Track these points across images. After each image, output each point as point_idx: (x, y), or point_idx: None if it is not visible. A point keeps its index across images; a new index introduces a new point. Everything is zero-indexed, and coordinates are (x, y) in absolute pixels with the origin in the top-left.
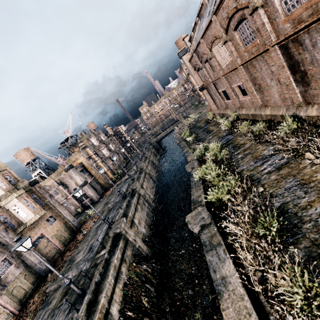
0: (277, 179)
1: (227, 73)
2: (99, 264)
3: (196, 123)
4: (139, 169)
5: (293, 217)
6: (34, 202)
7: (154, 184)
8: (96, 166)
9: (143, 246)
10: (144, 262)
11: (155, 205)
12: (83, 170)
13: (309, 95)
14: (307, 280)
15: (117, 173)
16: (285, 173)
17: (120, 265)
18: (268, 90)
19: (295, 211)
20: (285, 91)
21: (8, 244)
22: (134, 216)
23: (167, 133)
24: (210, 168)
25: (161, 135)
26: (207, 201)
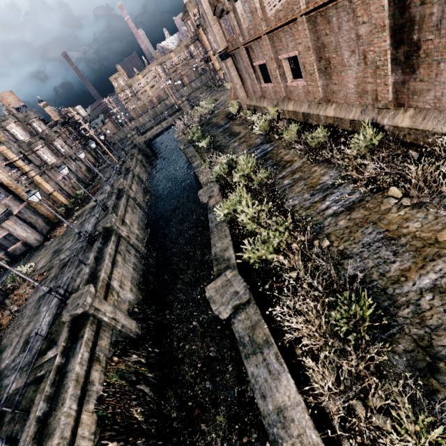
0: (350, 227)
1: (275, 28)
2: (44, 381)
3: (211, 118)
4: (117, 190)
5: (381, 295)
6: None
7: (144, 214)
8: (29, 183)
9: (130, 324)
10: (133, 350)
11: (148, 251)
12: None
13: (407, 90)
14: (437, 434)
15: (75, 196)
16: (361, 217)
17: (89, 370)
18: (340, 72)
19: (383, 286)
20: (369, 79)
21: None
22: (111, 275)
23: (162, 130)
24: (244, 203)
25: (153, 132)
26: (239, 258)
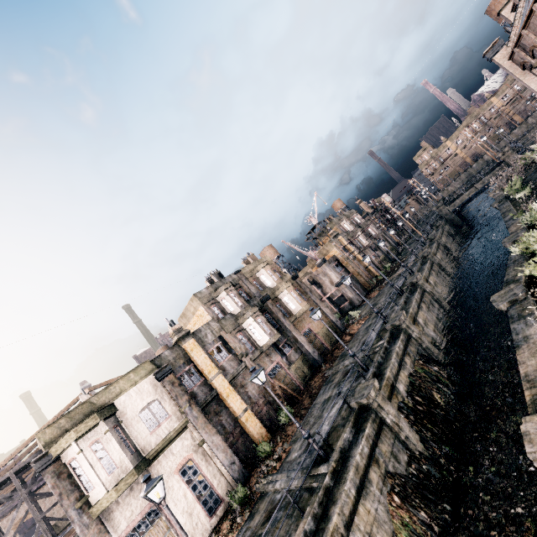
0: None
1: None
2: (379, 350)
3: None
4: (421, 257)
5: None
6: (299, 295)
7: (450, 280)
8: (353, 260)
9: (433, 349)
10: (434, 364)
11: (452, 308)
12: (337, 265)
13: None
14: None
15: (383, 268)
16: None
17: (403, 356)
18: None
19: None
20: None
21: (287, 329)
22: (417, 314)
23: (476, 192)
24: (536, 235)
25: (463, 198)
26: (530, 280)
